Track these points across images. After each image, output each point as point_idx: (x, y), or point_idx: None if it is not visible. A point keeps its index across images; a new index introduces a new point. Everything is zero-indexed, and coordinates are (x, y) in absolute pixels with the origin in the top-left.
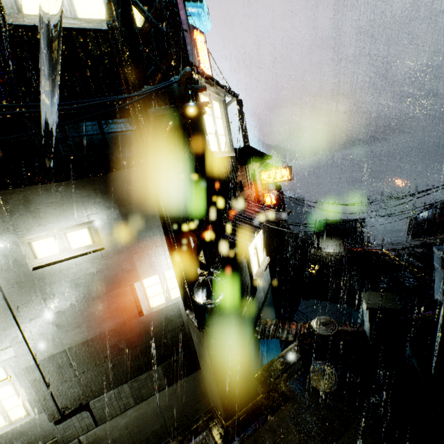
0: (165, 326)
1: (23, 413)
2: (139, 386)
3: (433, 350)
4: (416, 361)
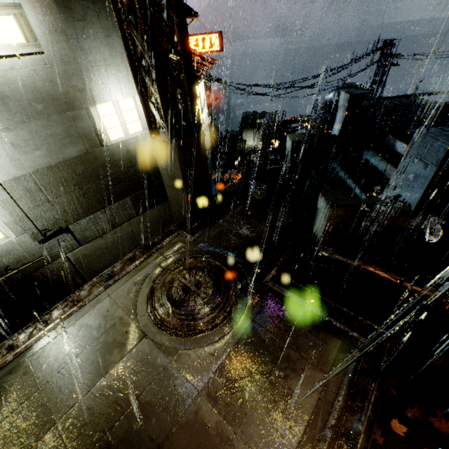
0: (128, 160)
1: (1, 236)
2: (112, 214)
3: (326, 167)
4: (315, 174)
